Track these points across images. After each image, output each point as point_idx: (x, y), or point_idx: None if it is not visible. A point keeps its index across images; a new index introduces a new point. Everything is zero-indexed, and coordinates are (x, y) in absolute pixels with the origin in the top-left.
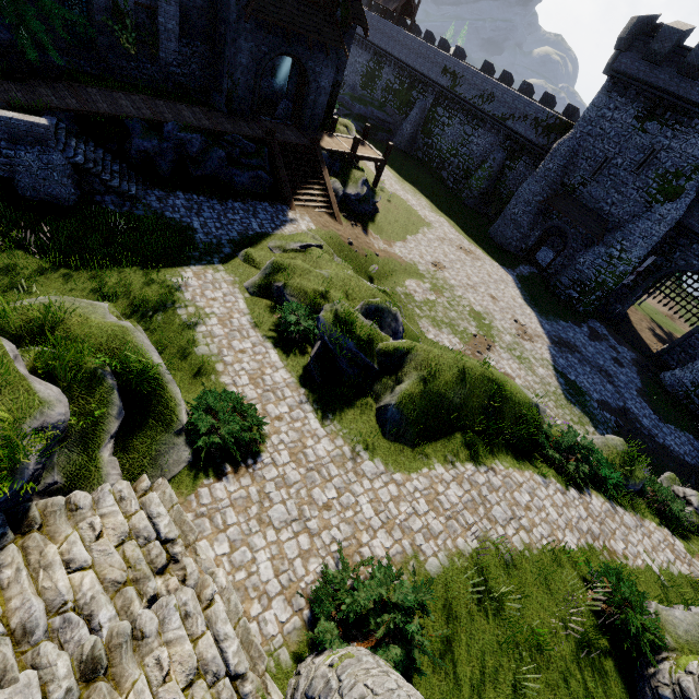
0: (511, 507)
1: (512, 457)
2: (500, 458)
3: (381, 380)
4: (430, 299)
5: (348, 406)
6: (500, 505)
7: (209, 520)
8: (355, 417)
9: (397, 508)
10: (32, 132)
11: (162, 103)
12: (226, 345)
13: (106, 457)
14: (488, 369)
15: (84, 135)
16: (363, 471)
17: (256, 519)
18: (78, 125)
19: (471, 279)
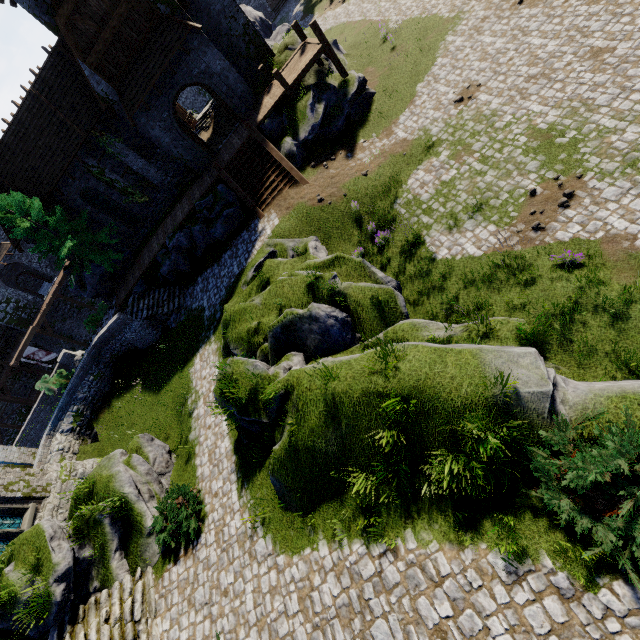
0: (406, 625)
1: (449, 516)
2: (419, 523)
3: (275, 433)
4: (447, 180)
5: (260, 469)
6: (388, 619)
7: (165, 600)
8: (262, 482)
9: (271, 602)
10: (119, 324)
11: (169, 219)
12: (203, 425)
13: (115, 564)
14: (388, 370)
15: (151, 287)
16: (255, 552)
17: (187, 599)
18: (146, 283)
19: (538, 57)
